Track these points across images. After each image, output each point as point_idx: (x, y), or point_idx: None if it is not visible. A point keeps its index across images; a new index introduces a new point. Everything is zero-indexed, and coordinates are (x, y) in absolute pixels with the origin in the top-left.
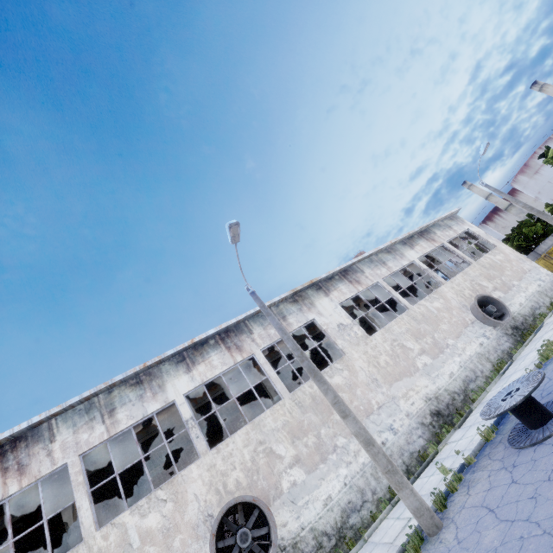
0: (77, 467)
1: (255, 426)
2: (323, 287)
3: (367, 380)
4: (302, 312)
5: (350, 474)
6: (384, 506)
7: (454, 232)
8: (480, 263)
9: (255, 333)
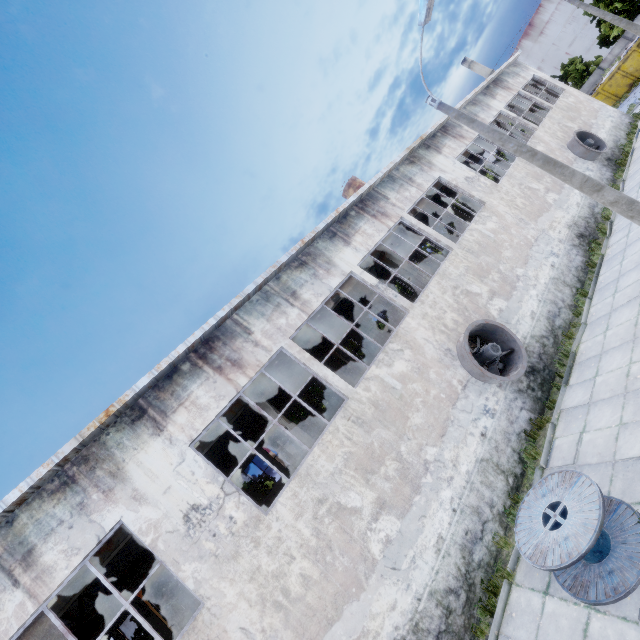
0: (295, 347)
1: (442, 276)
2: (431, 145)
3: (515, 221)
4: (425, 172)
5: (539, 293)
6: (581, 304)
7: (523, 78)
8: (559, 106)
9: (391, 198)
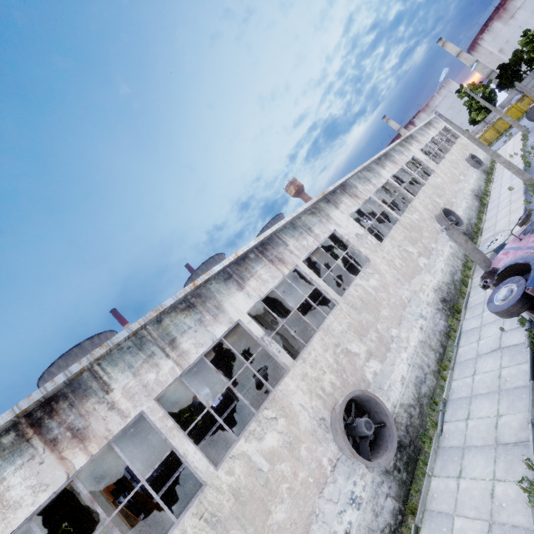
0: (375, 198)
1: (424, 192)
2: (407, 142)
3: (448, 182)
4: (407, 151)
5: (463, 210)
6: (481, 216)
7: (441, 125)
8: (459, 142)
9: (396, 157)
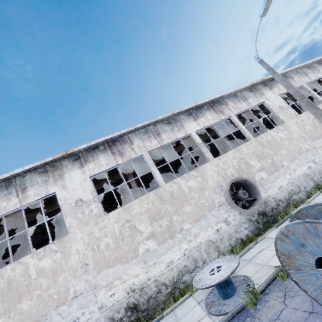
0: (148, 156)
1: (237, 151)
2: (268, 84)
3: (298, 137)
4: (256, 97)
5: (291, 178)
6: (314, 192)
7: None
8: None
9: (229, 105)
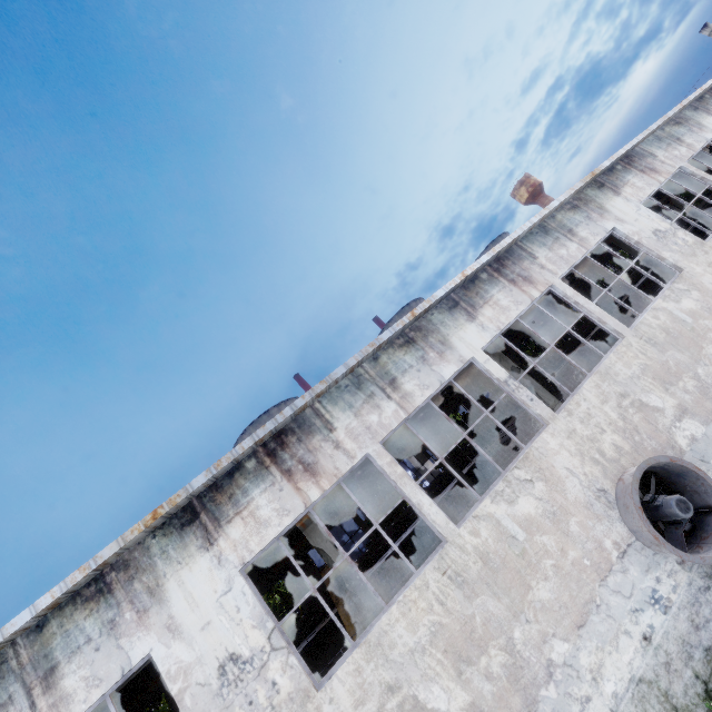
0: (692, 167)
1: None
2: None
3: None
4: None
5: None
6: None
7: None
8: None
9: None
